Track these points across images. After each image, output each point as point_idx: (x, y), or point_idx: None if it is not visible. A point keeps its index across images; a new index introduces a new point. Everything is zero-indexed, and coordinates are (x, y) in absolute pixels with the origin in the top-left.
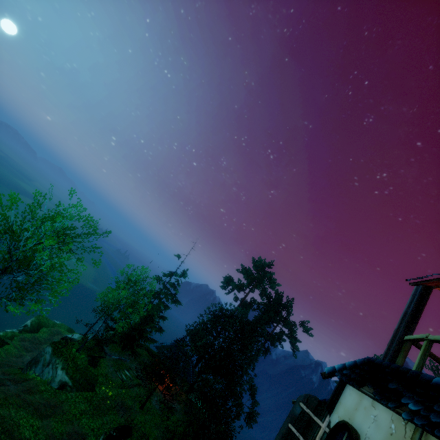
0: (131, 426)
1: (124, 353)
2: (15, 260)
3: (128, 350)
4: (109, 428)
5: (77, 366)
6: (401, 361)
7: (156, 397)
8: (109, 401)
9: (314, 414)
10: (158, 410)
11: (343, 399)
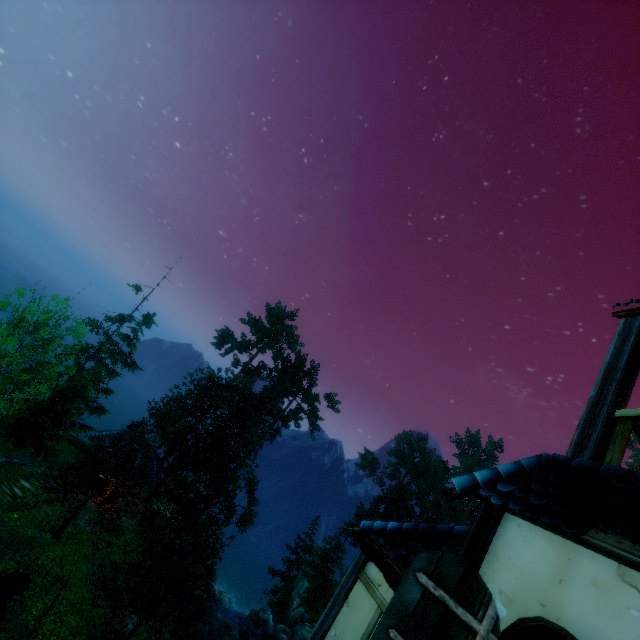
0: (29, 573)
1: (18, 451)
2: None
3: (29, 447)
4: None
5: None
6: (617, 459)
7: (88, 515)
8: None
9: (456, 602)
10: (91, 534)
11: (504, 549)
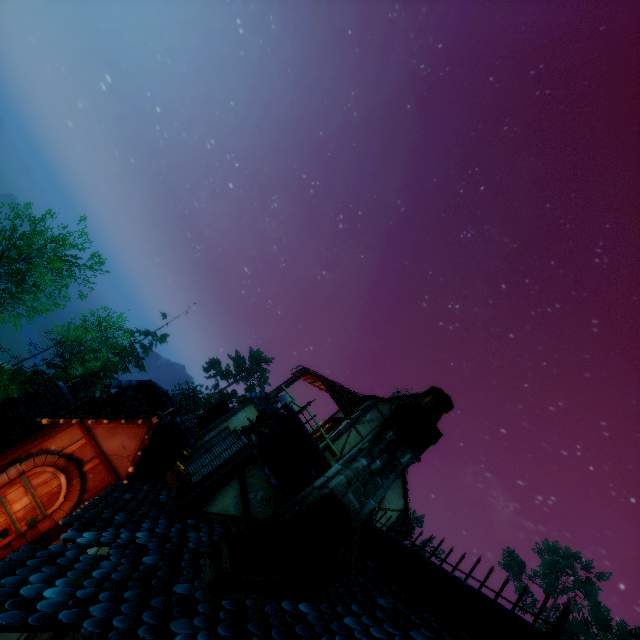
0: None
1: None
2: (3, 266)
3: None
4: None
5: (8, 394)
6: None
7: None
8: None
9: None
10: None
11: None
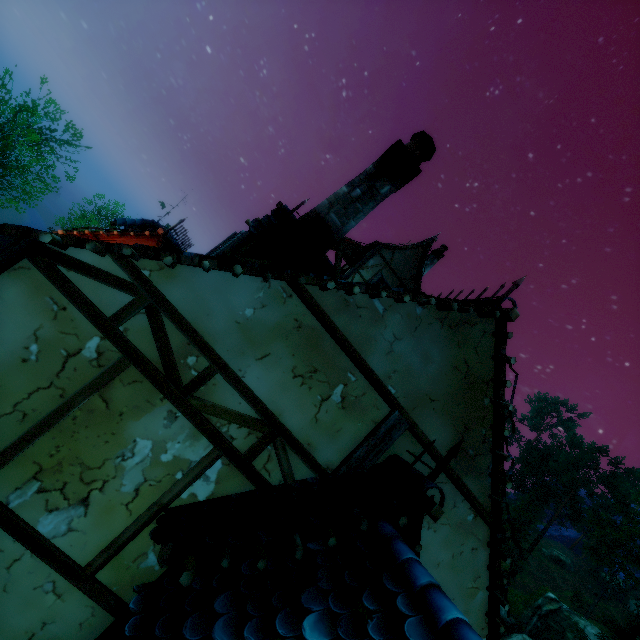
0: None
1: None
2: None
3: None
4: None
5: None
6: None
7: None
8: None
9: None
10: None
11: None
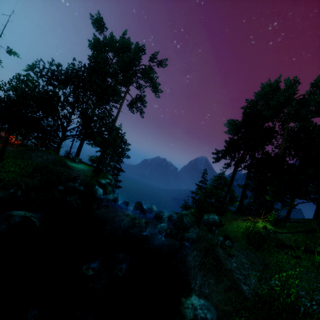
0: None
1: None
2: None
3: None
4: None
5: None
6: None
7: None
8: None
9: None
10: None
11: None
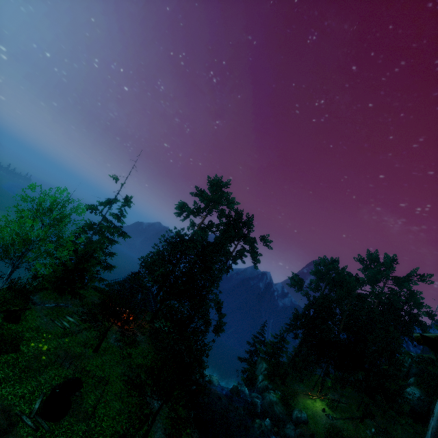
0: (80, 378)
1: (61, 298)
2: None
3: (67, 295)
4: (50, 387)
5: None
6: None
7: (114, 335)
8: (46, 356)
9: None
10: (118, 347)
11: None
